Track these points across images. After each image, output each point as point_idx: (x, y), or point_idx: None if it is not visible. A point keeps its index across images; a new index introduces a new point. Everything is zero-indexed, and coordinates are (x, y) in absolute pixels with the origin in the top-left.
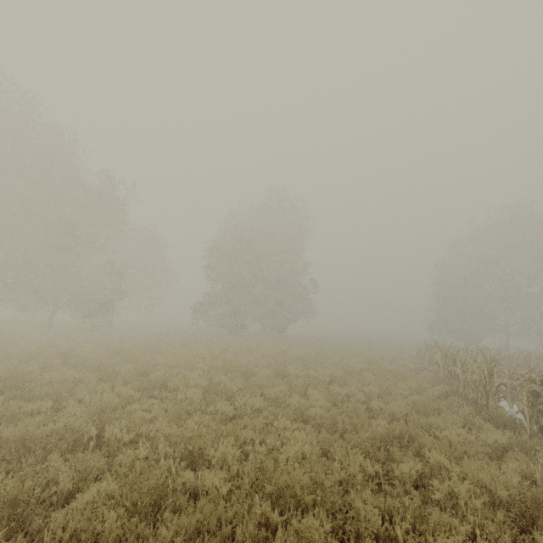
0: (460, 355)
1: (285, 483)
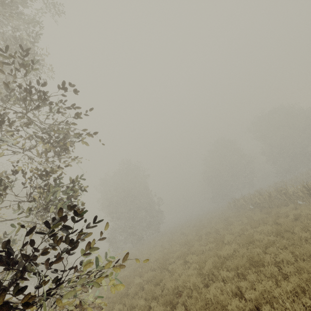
0: (255, 195)
1: (283, 227)
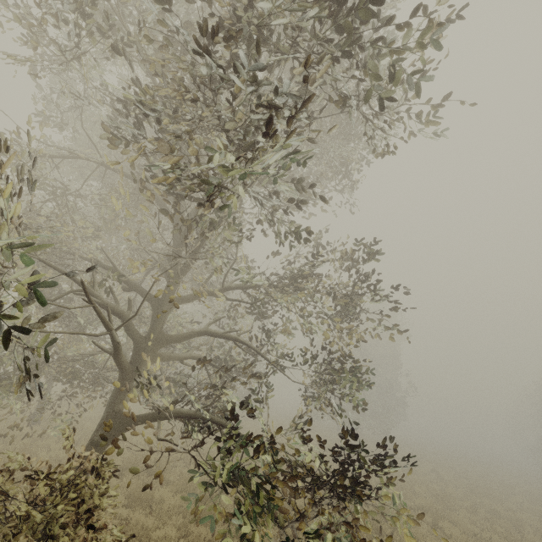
0: None
1: None
